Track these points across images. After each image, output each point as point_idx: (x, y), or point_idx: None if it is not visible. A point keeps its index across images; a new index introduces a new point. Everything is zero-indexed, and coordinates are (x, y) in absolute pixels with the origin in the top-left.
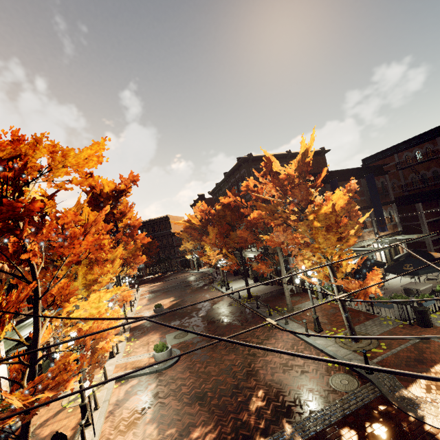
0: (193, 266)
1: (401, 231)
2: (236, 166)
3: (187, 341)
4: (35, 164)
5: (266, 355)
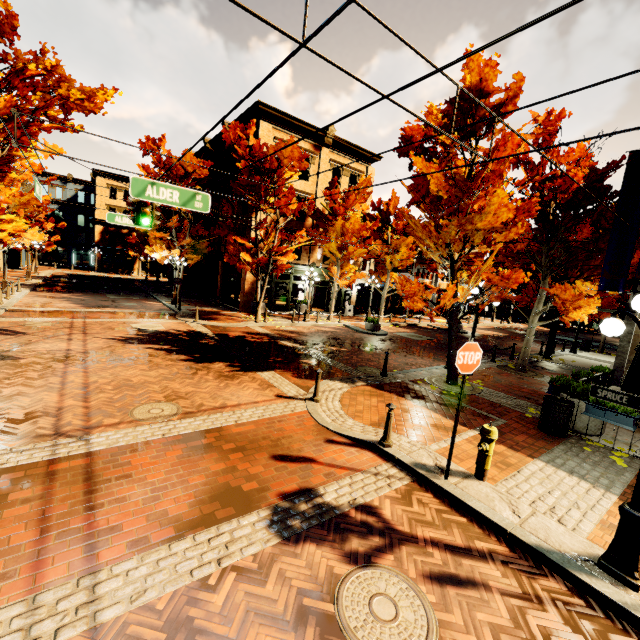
0: None
1: None
2: None
3: (406, 337)
4: (273, 159)
5: (399, 355)
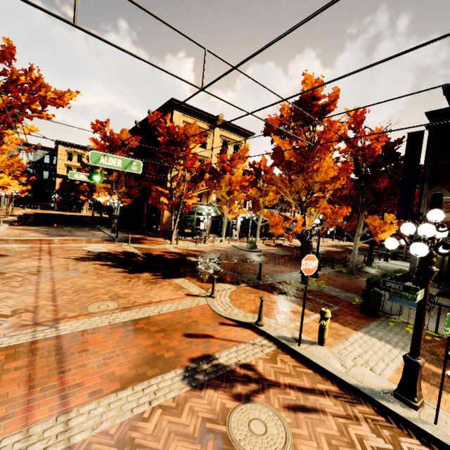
0: None
1: None
2: (449, 100)
3: (274, 253)
4: (183, 135)
5: (269, 265)
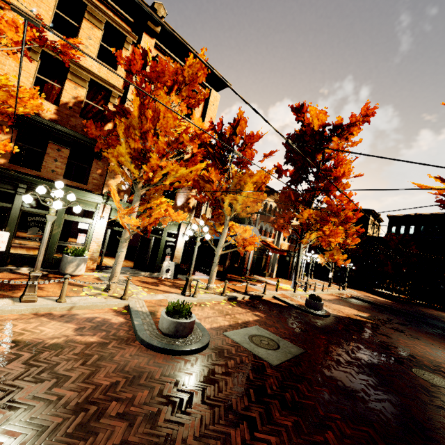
0: None
1: None
2: None
3: (247, 353)
4: None
5: None
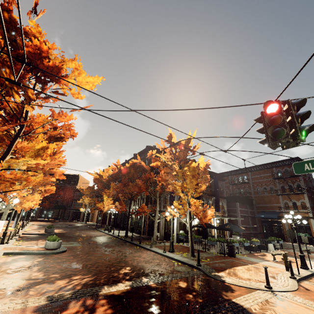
0: (82, 219)
1: (227, 216)
2: (144, 150)
3: (72, 246)
4: (63, 69)
5: (134, 257)
